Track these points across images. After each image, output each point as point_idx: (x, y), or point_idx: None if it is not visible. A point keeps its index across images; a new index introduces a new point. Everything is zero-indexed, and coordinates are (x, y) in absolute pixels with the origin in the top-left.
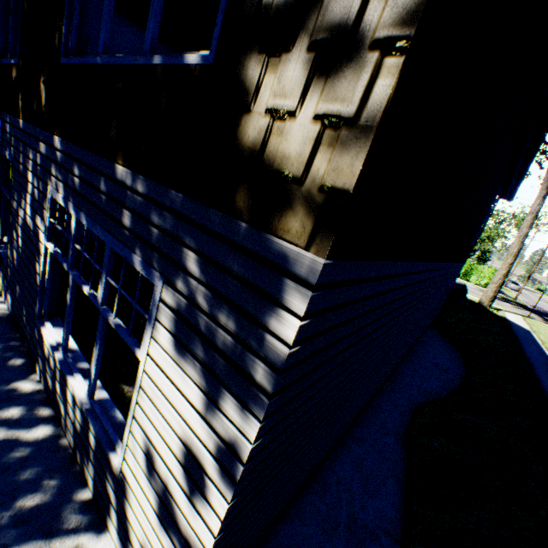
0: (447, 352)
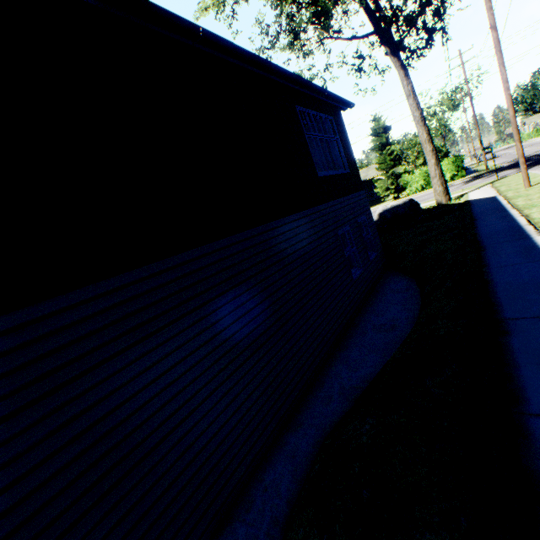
0: (401, 294)
